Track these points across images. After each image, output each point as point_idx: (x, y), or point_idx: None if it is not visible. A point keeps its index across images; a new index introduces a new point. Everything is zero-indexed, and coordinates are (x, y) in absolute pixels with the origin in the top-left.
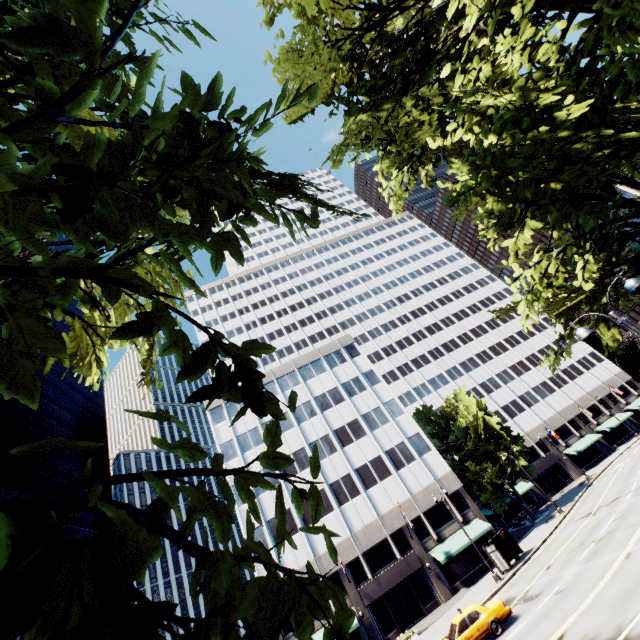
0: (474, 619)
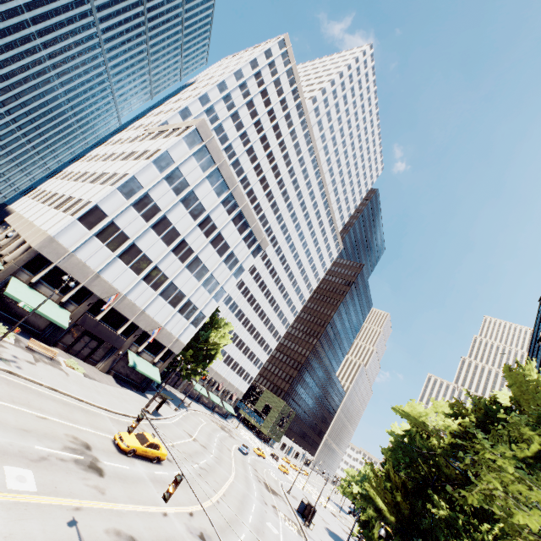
0: (156, 448)
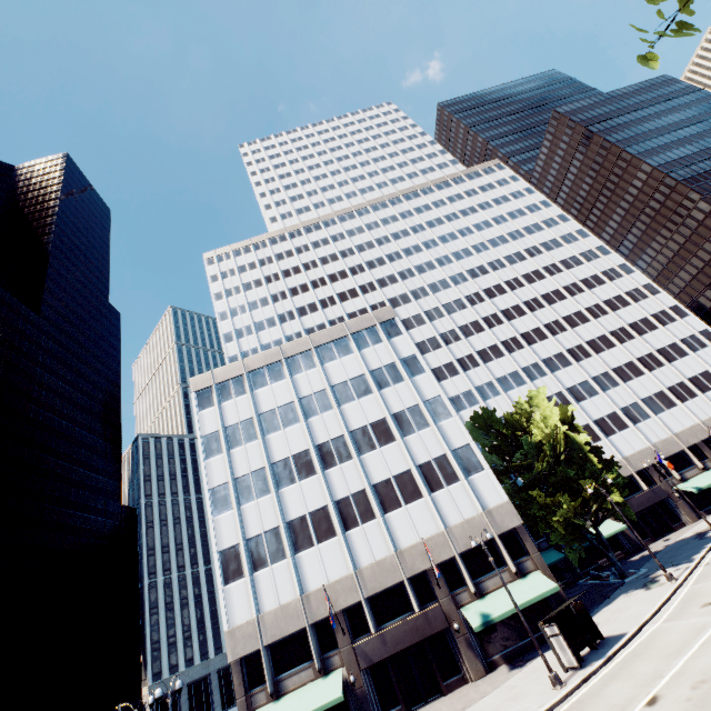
0: None
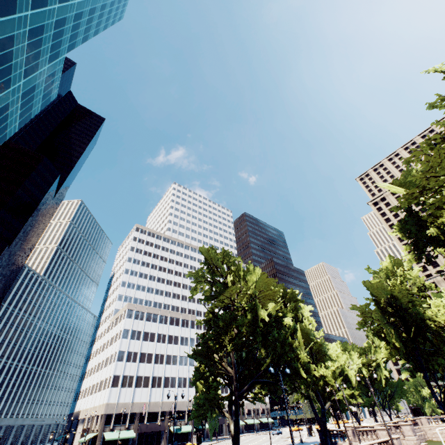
0: None
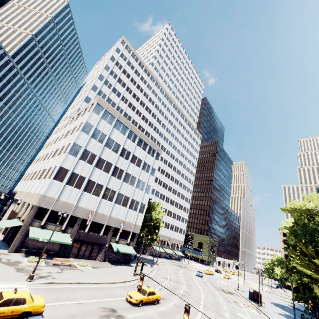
0: (153, 294)
